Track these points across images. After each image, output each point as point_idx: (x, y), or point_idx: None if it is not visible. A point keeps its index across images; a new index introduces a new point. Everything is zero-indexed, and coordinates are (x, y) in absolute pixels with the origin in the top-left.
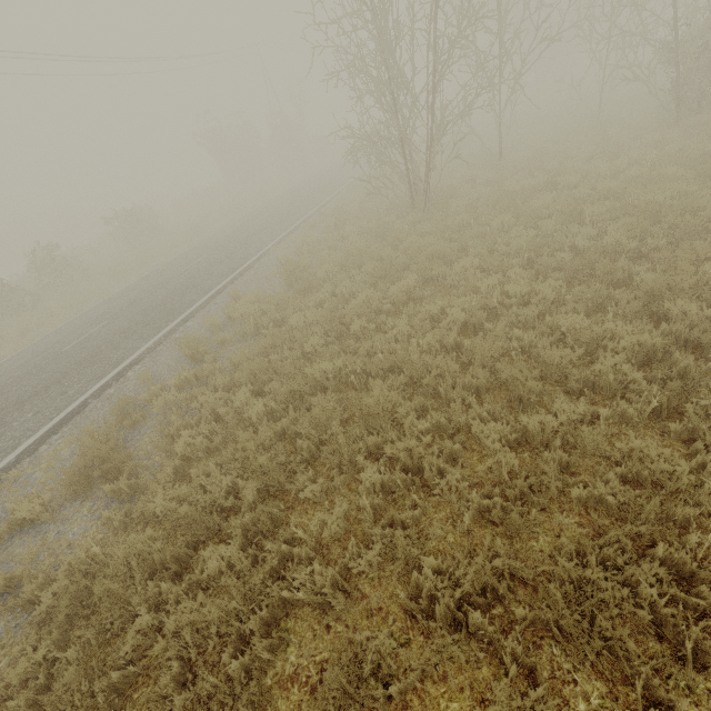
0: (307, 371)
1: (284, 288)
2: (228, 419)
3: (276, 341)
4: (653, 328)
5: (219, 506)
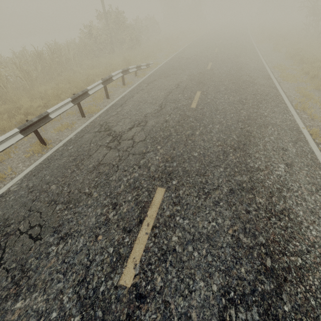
0: None
1: None
2: None
3: None
4: None
5: None
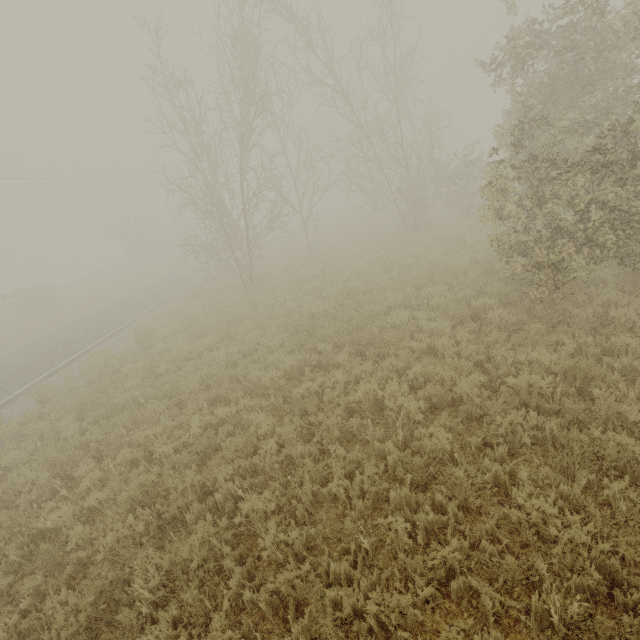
0: (113, 400)
1: (136, 346)
2: (47, 437)
3: (108, 384)
4: (296, 357)
5: (19, 490)
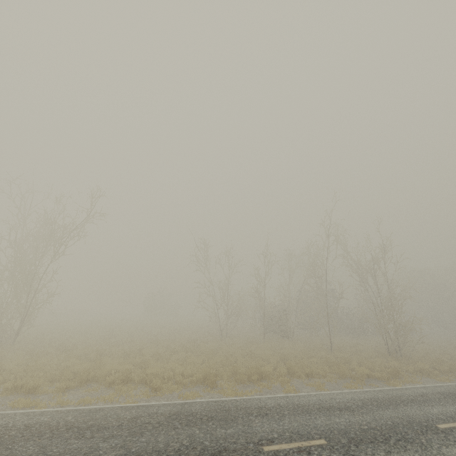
0: None
1: None
2: None
3: None
4: None
5: None
